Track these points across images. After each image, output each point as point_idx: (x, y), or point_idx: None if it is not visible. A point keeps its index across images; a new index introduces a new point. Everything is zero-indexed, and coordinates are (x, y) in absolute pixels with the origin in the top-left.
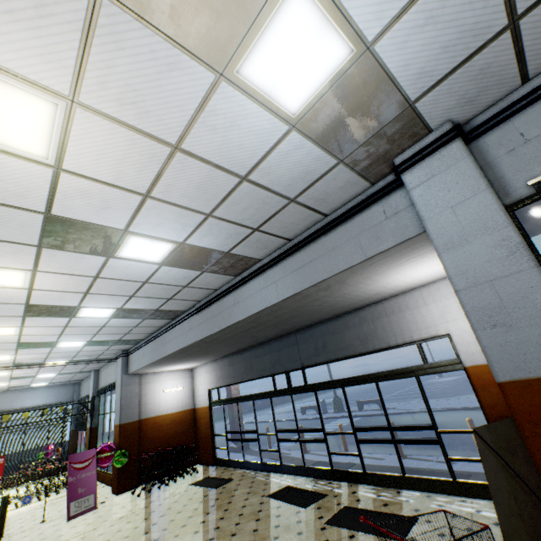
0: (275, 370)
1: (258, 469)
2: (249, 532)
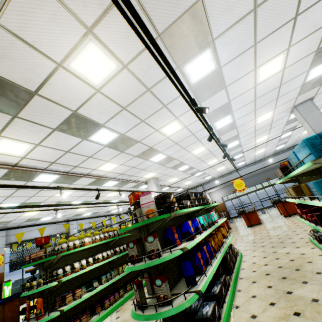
0: (257, 183)
1: None
2: None
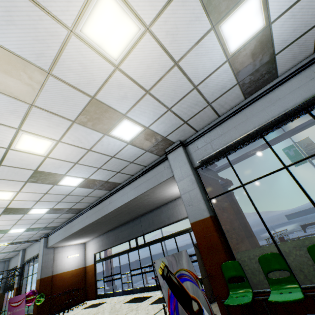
0: (130, 237)
1: (120, 295)
2: None
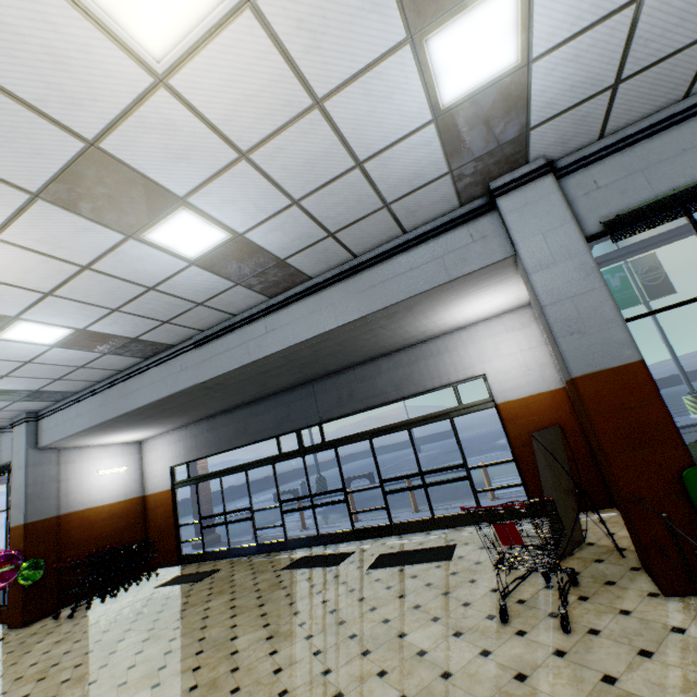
0: (283, 429)
1: (251, 553)
2: (281, 598)
